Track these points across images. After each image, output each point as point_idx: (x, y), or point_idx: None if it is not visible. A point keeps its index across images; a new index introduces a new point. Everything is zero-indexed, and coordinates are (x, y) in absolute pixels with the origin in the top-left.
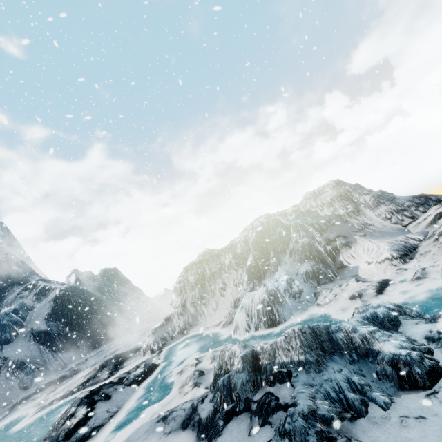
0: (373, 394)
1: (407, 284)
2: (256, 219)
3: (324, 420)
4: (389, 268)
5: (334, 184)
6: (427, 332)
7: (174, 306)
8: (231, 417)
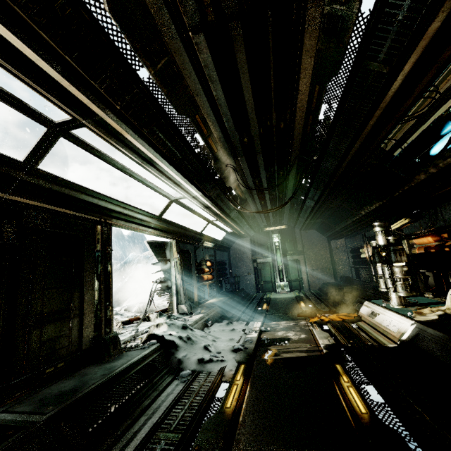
0: None
1: None
2: None
3: None
4: None
5: None
6: None
7: None
8: None
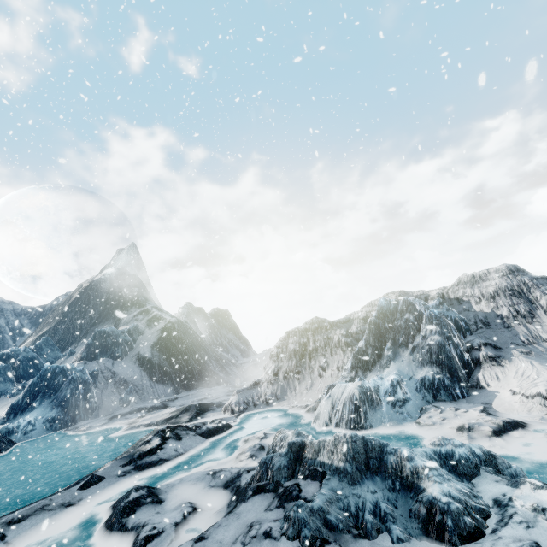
0: (392, 526)
1: (542, 436)
2: (386, 295)
3: (329, 525)
4: (537, 408)
5: (506, 271)
6: (500, 494)
7: (266, 371)
8: (260, 492)
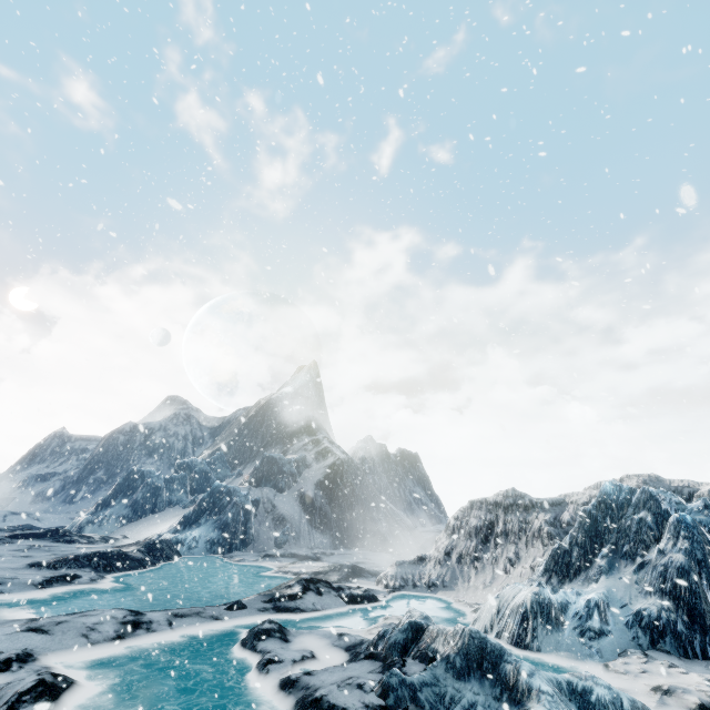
0: None
1: None
2: (625, 477)
3: (416, 700)
4: None
5: None
6: None
7: (436, 547)
8: (371, 658)
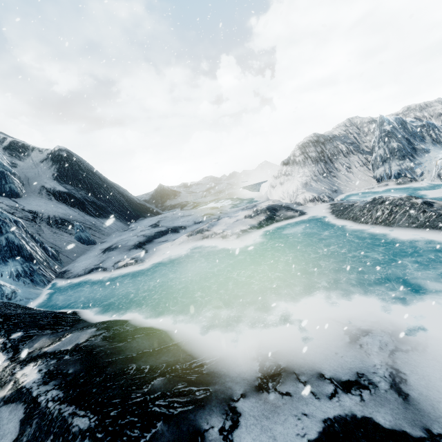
0: None
1: None
2: (351, 119)
3: None
4: None
5: None
6: None
7: (302, 175)
8: None
